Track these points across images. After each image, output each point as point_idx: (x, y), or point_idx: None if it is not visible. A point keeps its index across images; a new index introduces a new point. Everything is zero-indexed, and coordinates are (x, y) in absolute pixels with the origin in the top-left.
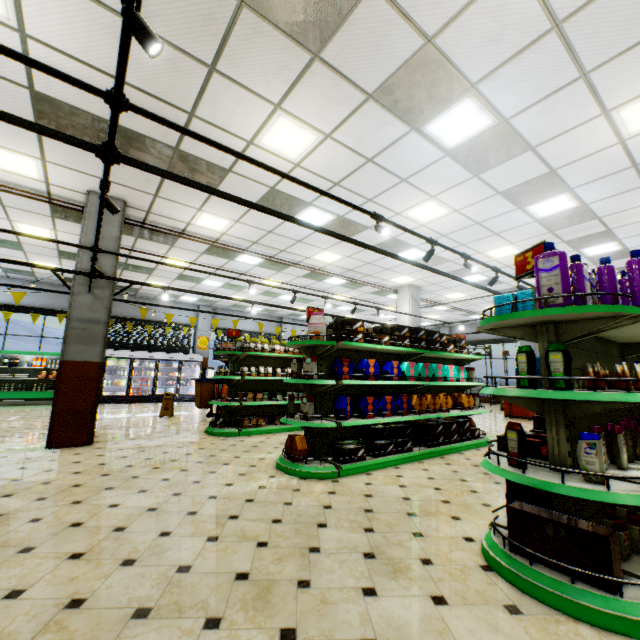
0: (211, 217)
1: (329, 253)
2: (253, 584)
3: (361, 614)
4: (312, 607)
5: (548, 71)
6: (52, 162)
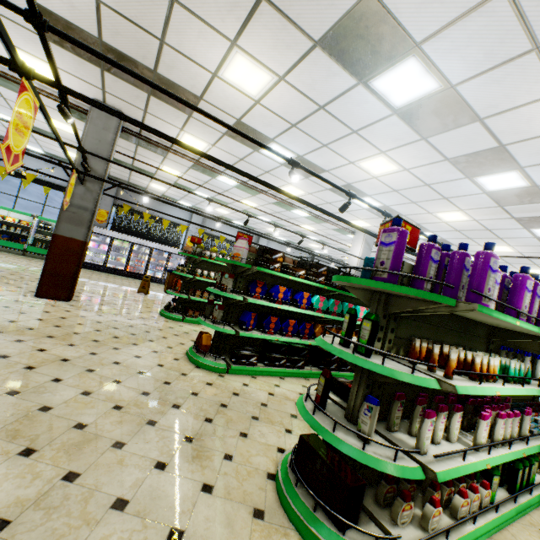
0: (192, 138)
1: (293, 187)
2: (82, 434)
3: (138, 479)
4: (107, 463)
5: (497, 38)
6: (62, 69)
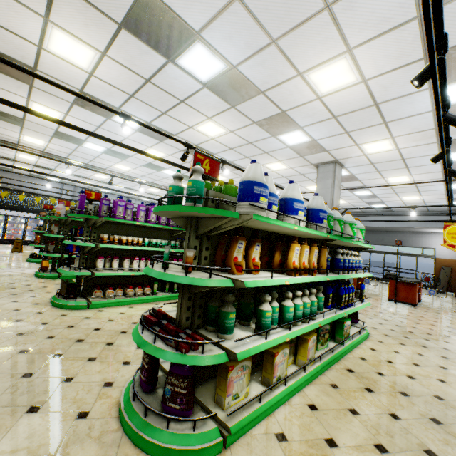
0: (31, 138)
1: (121, 165)
2: None
3: None
4: None
5: (147, 109)
6: None
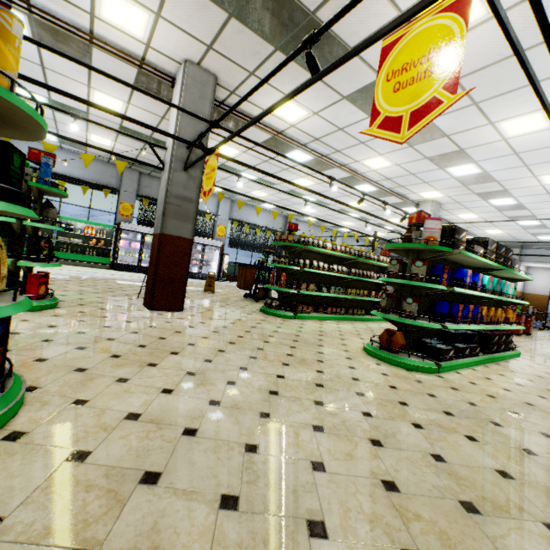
0: (292, 105)
1: (382, 159)
2: (528, 486)
3: None
4: None
5: None
6: (165, 18)
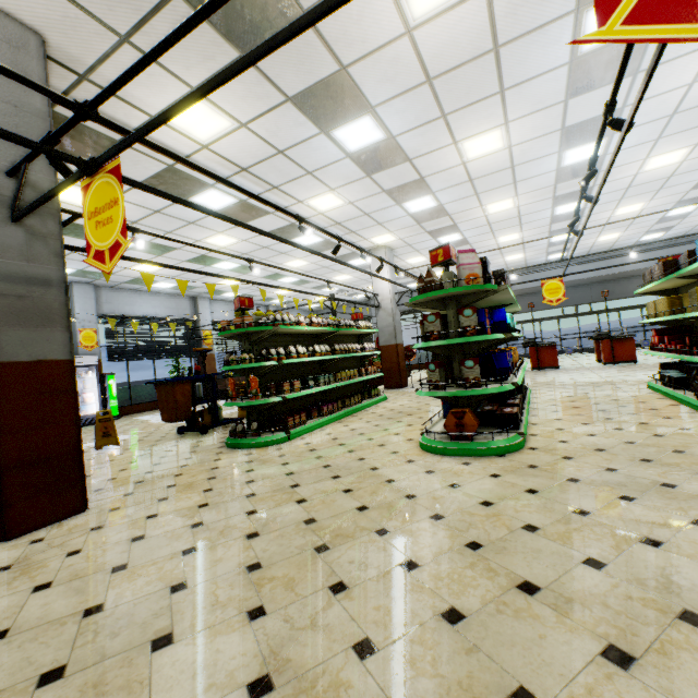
0: (205, 110)
1: (333, 196)
2: None
3: None
4: None
5: None
6: None
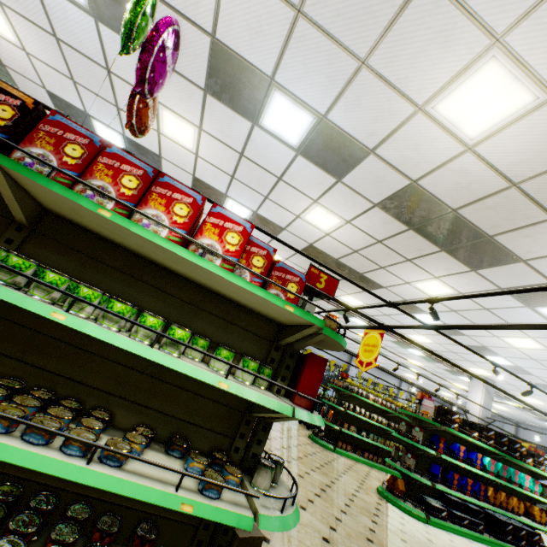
0: (353, 298)
1: (423, 337)
2: None
3: None
4: None
5: None
6: (289, 260)
